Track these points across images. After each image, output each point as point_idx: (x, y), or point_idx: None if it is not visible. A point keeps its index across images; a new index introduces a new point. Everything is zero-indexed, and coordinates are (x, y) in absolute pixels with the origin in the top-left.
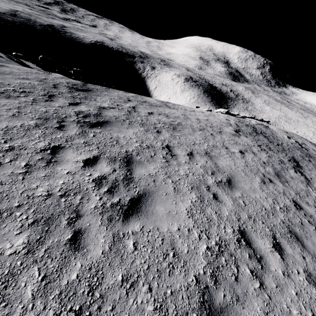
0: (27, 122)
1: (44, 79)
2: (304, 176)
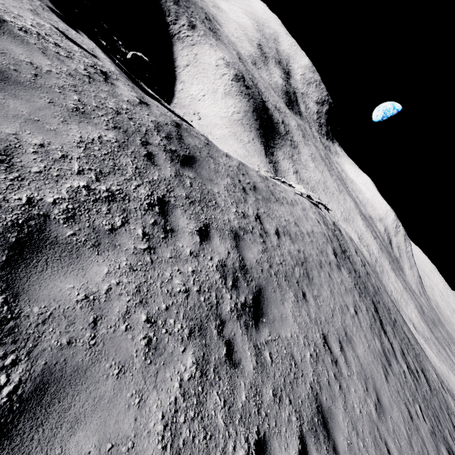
0: (184, 366)
1: (118, 115)
2: (389, 341)
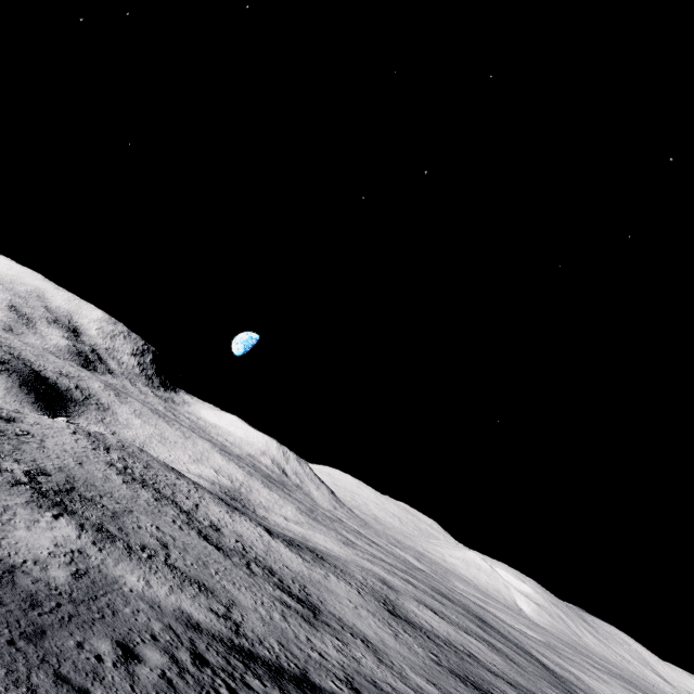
0: None
1: None
2: (108, 452)
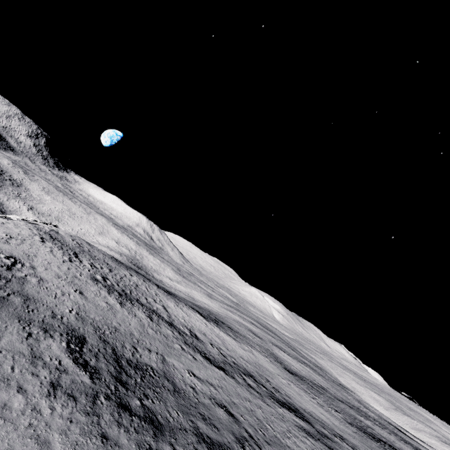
0: None
1: None
2: (80, 260)
